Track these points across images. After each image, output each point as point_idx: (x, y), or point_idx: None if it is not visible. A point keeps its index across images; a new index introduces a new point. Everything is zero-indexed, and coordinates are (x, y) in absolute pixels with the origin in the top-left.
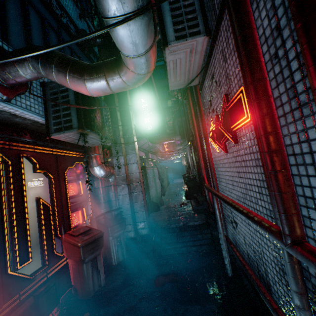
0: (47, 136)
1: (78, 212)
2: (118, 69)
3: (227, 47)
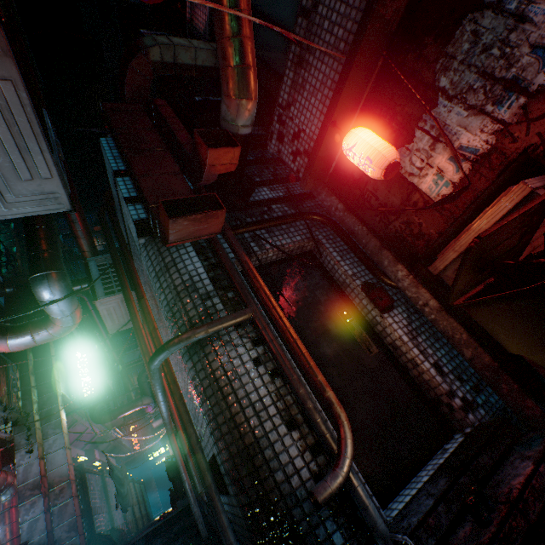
0: None
1: None
2: (46, 325)
3: None
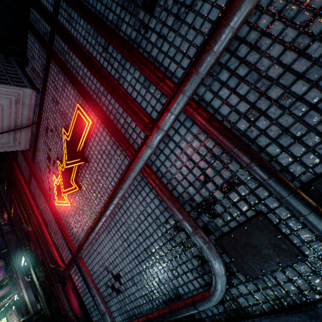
0: None
1: None
2: None
3: (57, 92)
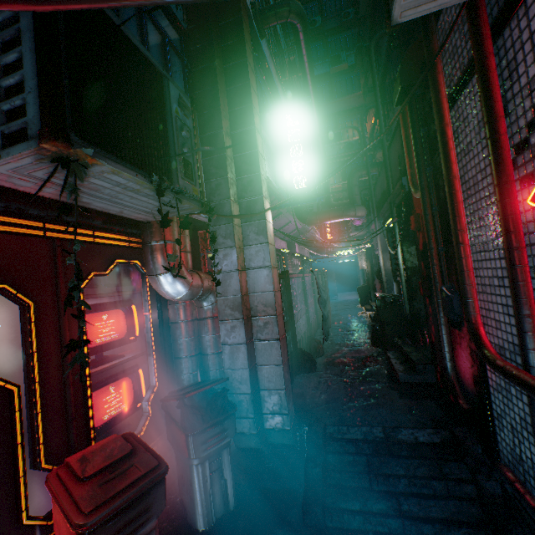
0: None
1: (124, 380)
2: None
3: None
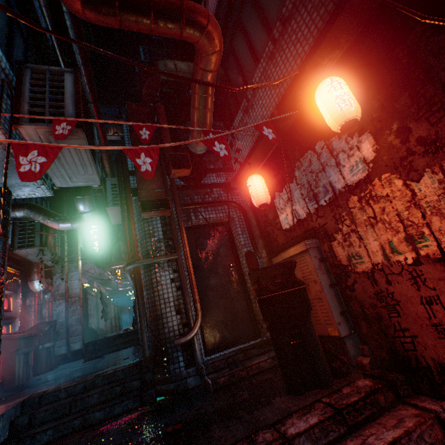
0: (12, 250)
1: (5, 327)
2: (79, 220)
3: None
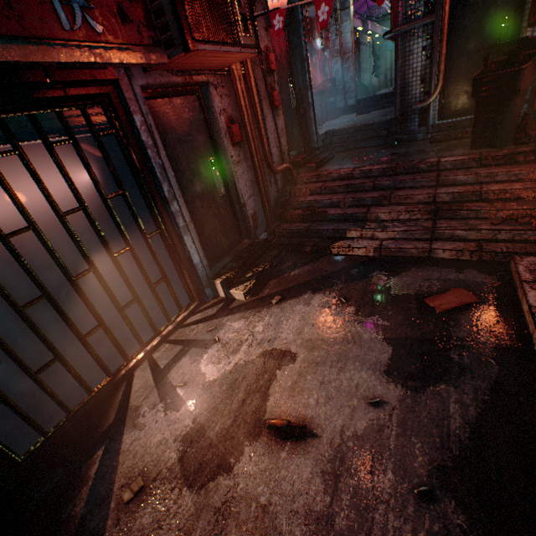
0: None
1: None
2: None
3: None
